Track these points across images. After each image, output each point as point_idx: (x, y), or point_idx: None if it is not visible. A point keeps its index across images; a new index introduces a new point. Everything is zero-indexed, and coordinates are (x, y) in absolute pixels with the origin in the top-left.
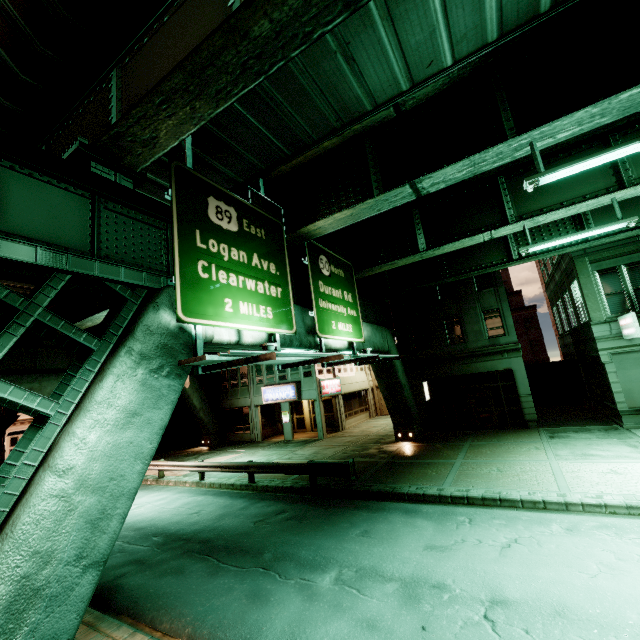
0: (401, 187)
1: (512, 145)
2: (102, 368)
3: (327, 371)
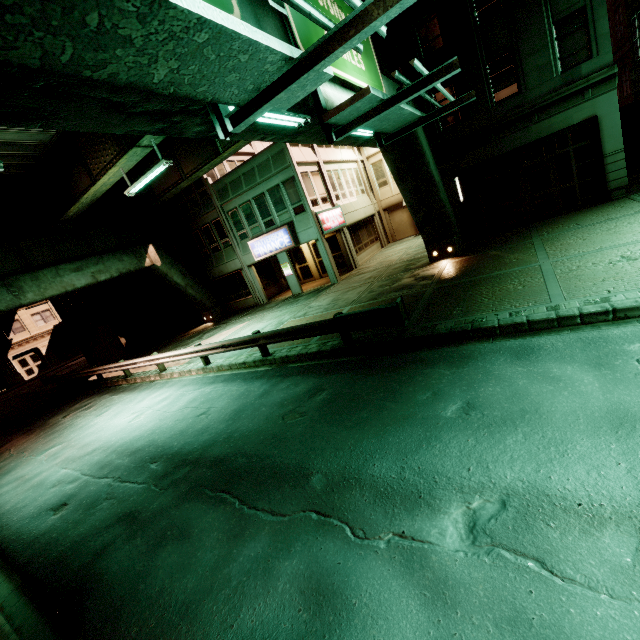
0: None
1: None
2: None
3: (322, 201)
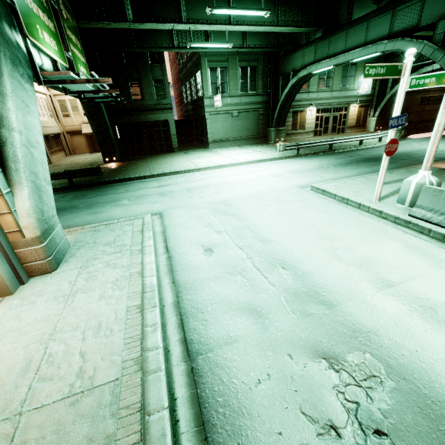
0: None
1: None
2: None
3: None
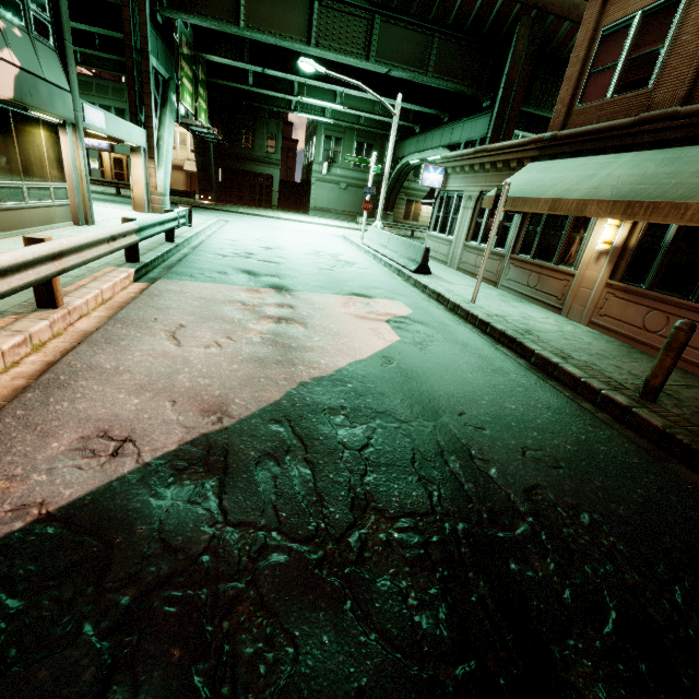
0: (259, 68)
1: (300, 79)
2: (163, 112)
3: None
